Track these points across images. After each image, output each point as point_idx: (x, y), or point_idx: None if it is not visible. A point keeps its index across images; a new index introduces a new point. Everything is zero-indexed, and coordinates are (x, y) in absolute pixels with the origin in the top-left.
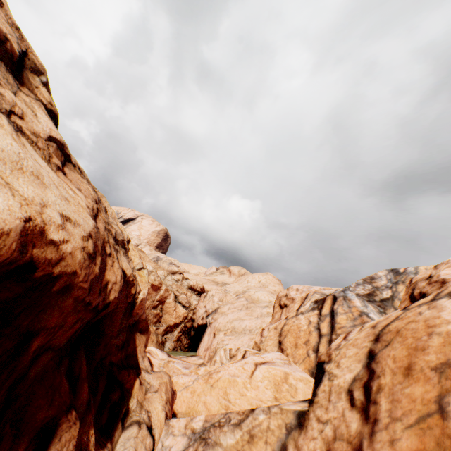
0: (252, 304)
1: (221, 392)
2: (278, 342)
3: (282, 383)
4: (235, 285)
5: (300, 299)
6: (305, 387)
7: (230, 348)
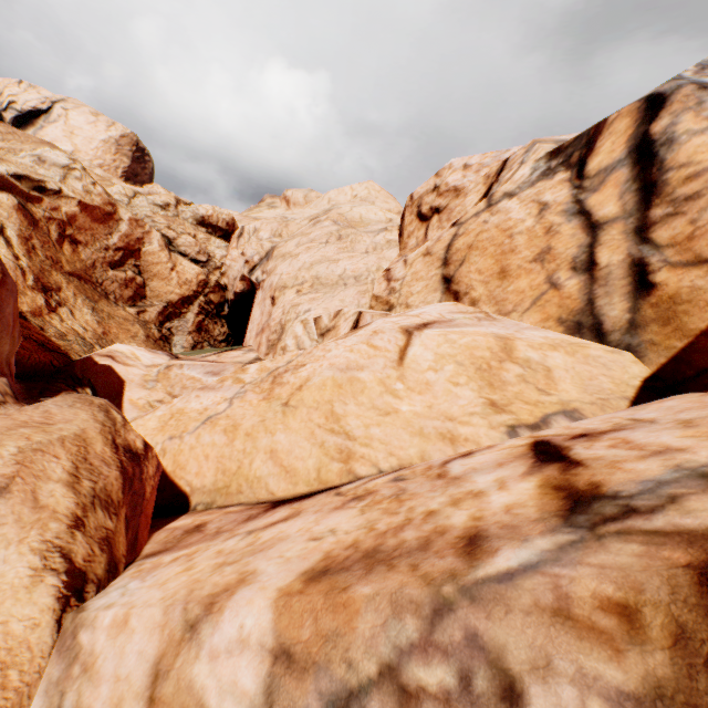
0: (351, 231)
1: (319, 418)
2: (443, 280)
3: (499, 365)
4: (302, 210)
5: (483, 181)
6: (575, 364)
7: (317, 317)
